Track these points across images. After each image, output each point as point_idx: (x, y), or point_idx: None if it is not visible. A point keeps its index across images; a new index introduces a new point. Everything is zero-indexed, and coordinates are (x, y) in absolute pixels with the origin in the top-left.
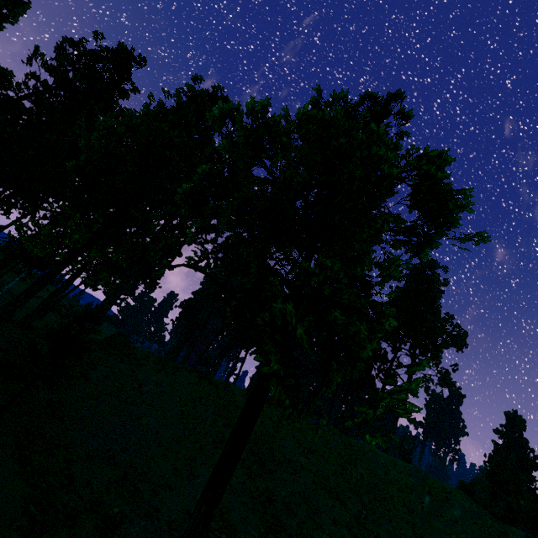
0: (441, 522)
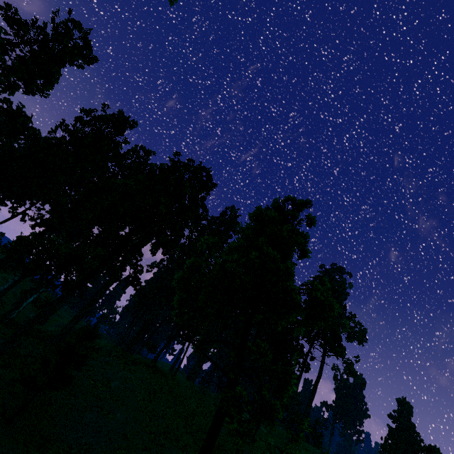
0: None
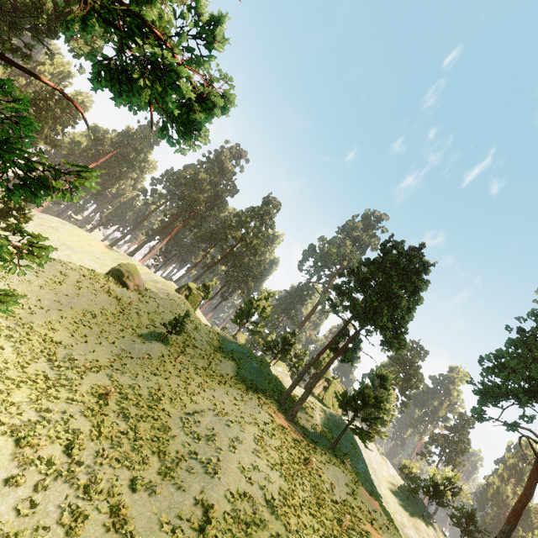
0: None
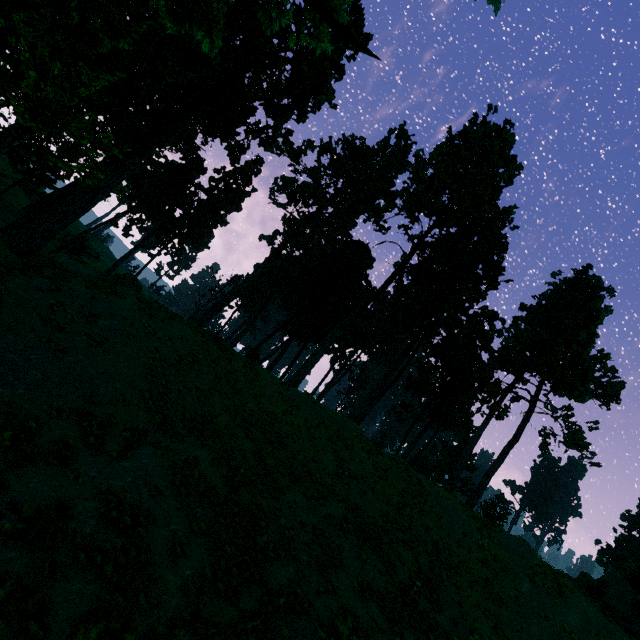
0: (545, 627)
